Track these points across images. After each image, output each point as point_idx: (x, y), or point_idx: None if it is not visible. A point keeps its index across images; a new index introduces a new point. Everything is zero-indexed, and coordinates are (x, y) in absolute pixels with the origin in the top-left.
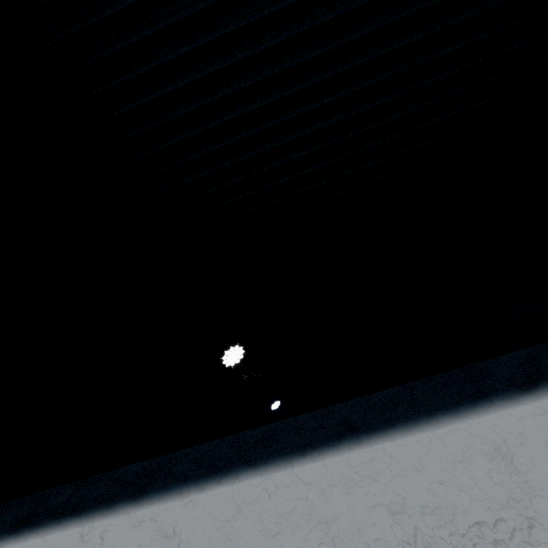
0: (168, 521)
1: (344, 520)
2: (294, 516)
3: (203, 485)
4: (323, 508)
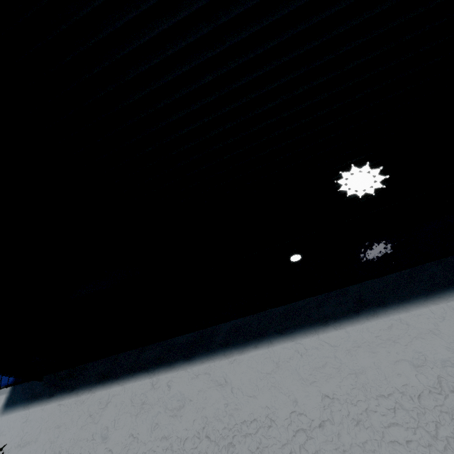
0: (219, 374)
1: (371, 371)
2: (325, 370)
3: (242, 349)
4: (350, 363)
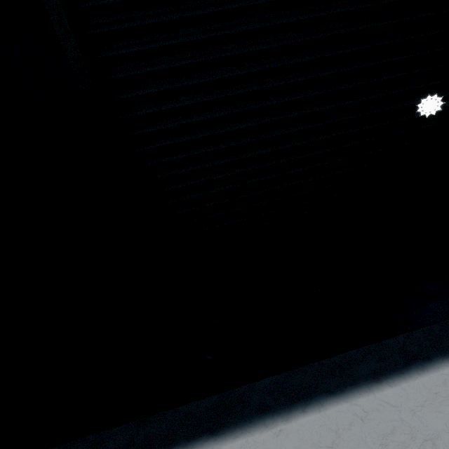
0: None
1: (447, 435)
2: (396, 437)
3: (287, 415)
4: (421, 426)
